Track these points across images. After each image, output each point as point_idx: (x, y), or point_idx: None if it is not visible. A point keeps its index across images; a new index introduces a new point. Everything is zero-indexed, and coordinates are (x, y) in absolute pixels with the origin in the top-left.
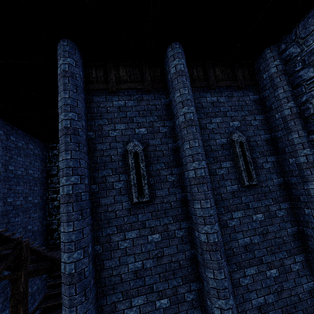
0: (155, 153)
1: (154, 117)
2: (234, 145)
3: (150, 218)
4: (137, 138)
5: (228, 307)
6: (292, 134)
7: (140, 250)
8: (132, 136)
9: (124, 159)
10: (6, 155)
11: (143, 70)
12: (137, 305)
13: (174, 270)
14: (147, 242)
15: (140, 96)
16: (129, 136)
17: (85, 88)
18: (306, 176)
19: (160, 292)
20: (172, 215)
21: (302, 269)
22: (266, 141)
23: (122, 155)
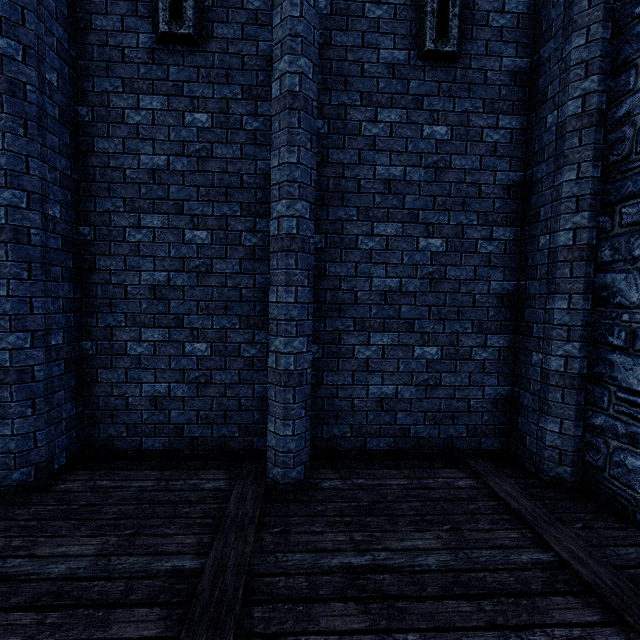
0: None
1: None
2: None
3: (194, 79)
4: None
5: (293, 215)
6: None
7: (165, 136)
8: None
9: None
10: None
11: None
12: (149, 228)
13: (229, 188)
14: (183, 125)
15: None
16: None
17: None
18: (575, 16)
19: (196, 218)
20: (242, 83)
21: (501, 254)
22: None
23: None
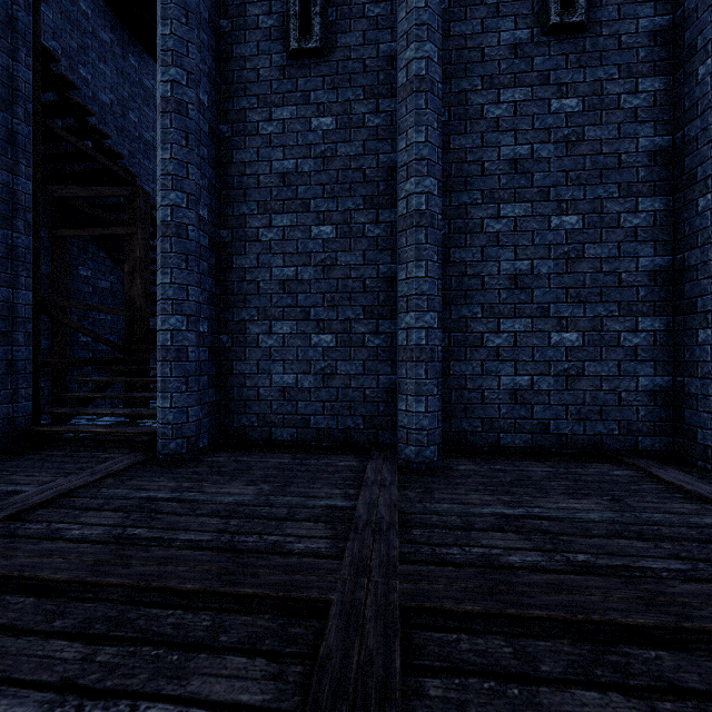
0: None
1: None
2: None
3: (319, 88)
4: None
5: (421, 191)
6: None
7: (294, 142)
8: None
9: None
10: (123, 87)
11: None
12: (280, 227)
13: (353, 184)
14: (310, 130)
15: None
16: None
17: None
18: None
19: (322, 215)
20: (364, 85)
21: (650, 227)
22: None
23: None
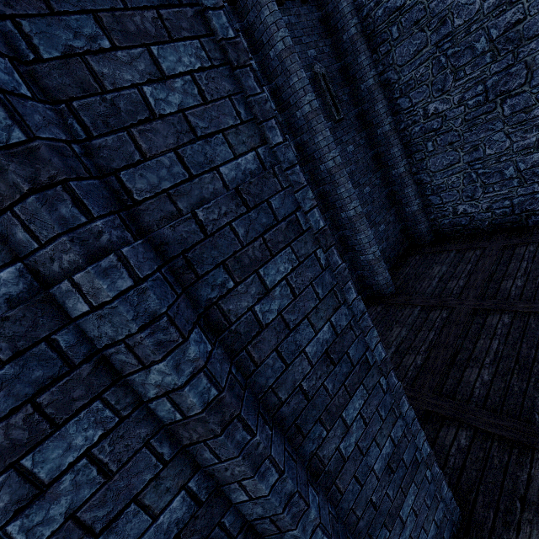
0: None
1: None
2: (318, 80)
3: None
4: None
5: (358, 205)
6: (361, 56)
7: None
8: None
9: None
10: None
11: None
12: None
13: None
14: None
15: None
16: None
17: None
18: (376, 98)
19: None
20: None
21: (381, 182)
22: (339, 71)
23: None
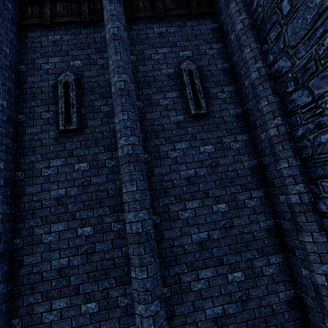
0: (90, 85)
1: (92, 50)
2: (181, 74)
3: (78, 147)
4: (71, 70)
5: (138, 220)
6: (244, 49)
7: (64, 178)
8: (66, 68)
9: (55, 90)
10: None
11: (81, 3)
12: (56, 231)
13: (102, 199)
14: (74, 170)
15: (78, 30)
16: (62, 68)
17: (18, 23)
18: (258, 93)
19: (84, 220)
20: (104, 144)
21: (260, 205)
22: (224, 70)
23: (53, 86)
